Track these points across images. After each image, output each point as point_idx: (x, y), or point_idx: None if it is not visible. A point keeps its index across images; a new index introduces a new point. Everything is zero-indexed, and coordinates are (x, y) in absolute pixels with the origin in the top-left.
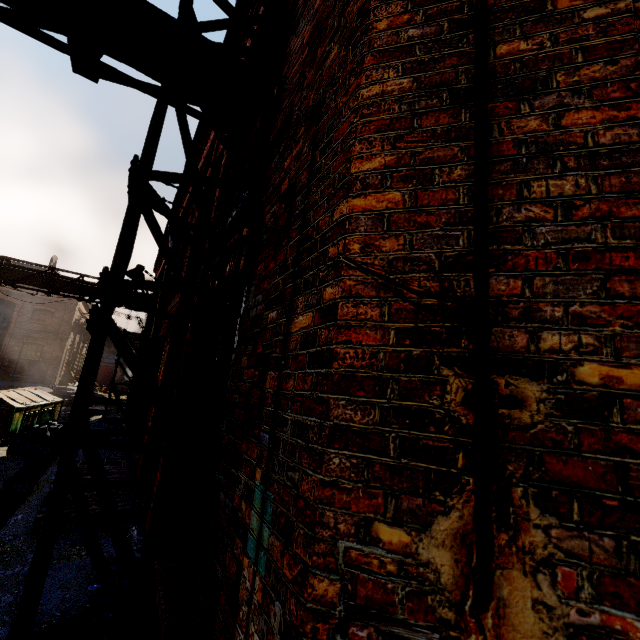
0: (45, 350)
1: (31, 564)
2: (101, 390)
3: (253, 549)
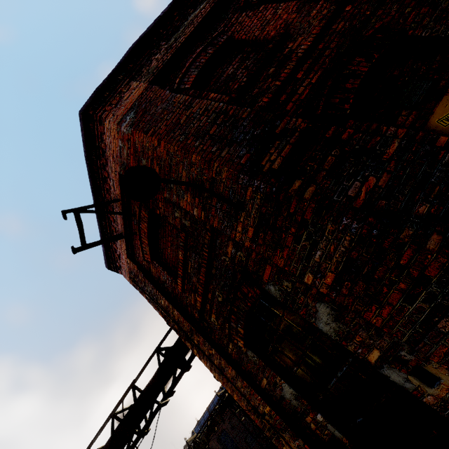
0: None
1: None
2: None
3: None
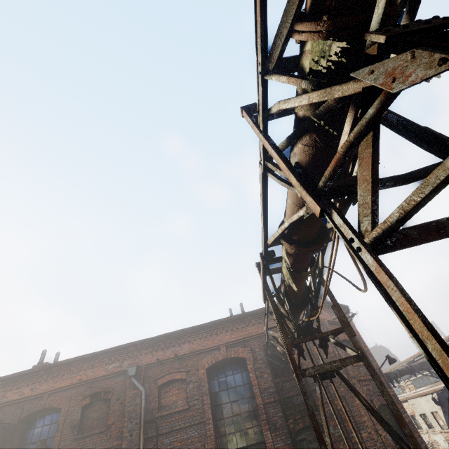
0: None
1: None
2: None
3: None
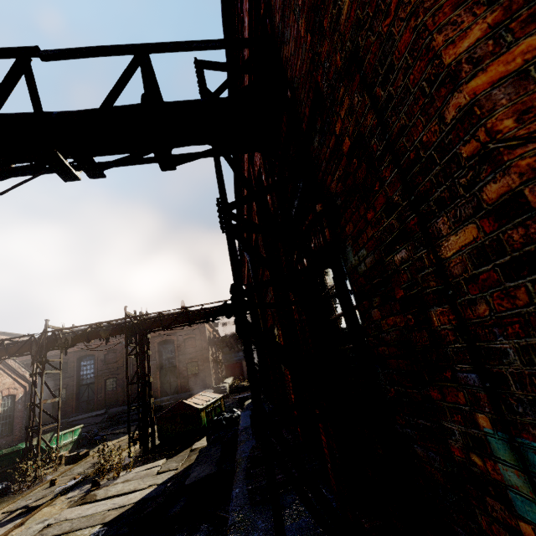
0: (199, 364)
1: (275, 535)
2: (240, 381)
3: (533, 512)
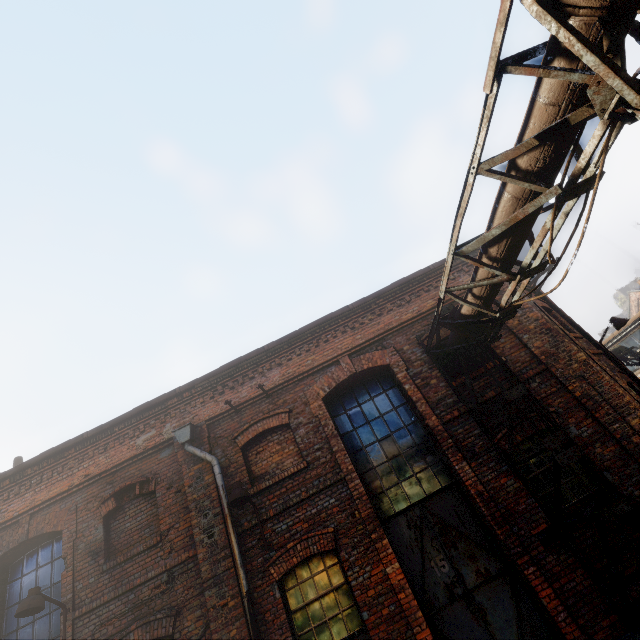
0: None
1: None
2: None
3: None
